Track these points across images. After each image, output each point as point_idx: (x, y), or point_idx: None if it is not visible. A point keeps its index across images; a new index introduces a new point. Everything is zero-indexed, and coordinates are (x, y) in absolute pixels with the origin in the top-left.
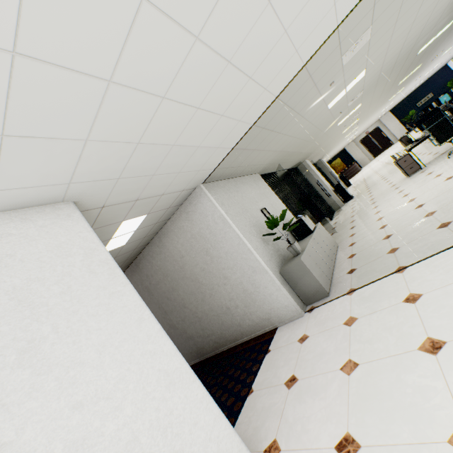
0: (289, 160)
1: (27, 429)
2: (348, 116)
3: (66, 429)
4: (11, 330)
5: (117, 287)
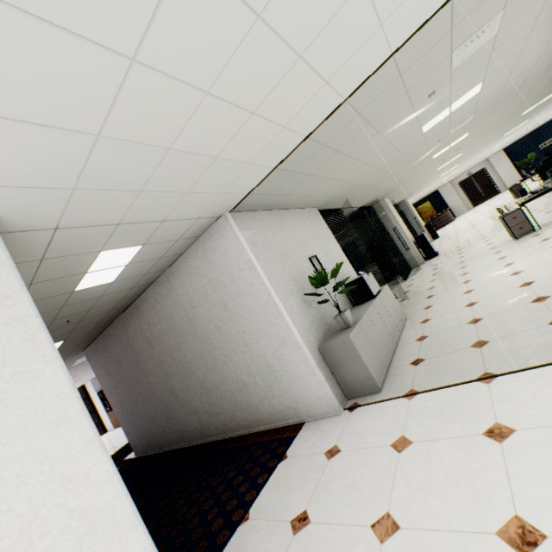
0: (361, 195)
1: None
2: (448, 148)
3: None
4: None
5: (32, 362)
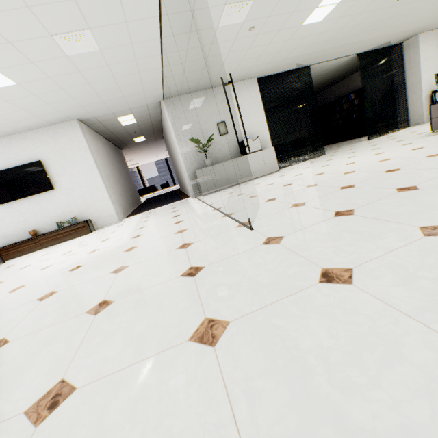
0: (328, 54)
1: (62, 182)
2: None
3: (69, 185)
4: (59, 161)
5: (87, 156)
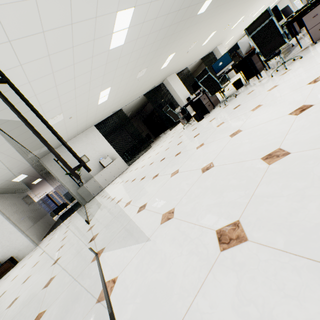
0: (126, 102)
1: None
2: (170, 60)
3: None
4: None
5: None
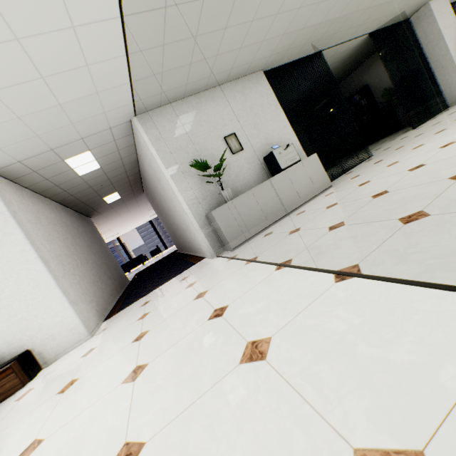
0: (346, 27)
1: None
2: None
3: None
4: None
5: (9, 230)
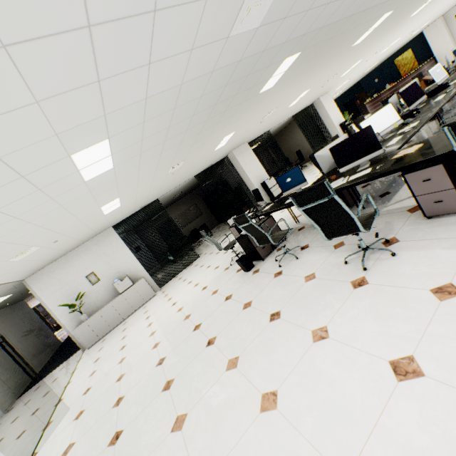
0: (164, 191)
1: None
2: (228, 139)
3: None
4: None
5: None
